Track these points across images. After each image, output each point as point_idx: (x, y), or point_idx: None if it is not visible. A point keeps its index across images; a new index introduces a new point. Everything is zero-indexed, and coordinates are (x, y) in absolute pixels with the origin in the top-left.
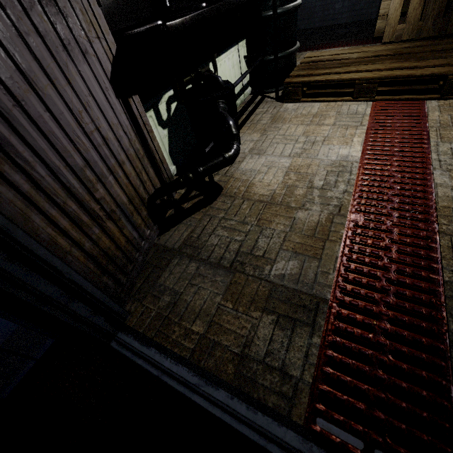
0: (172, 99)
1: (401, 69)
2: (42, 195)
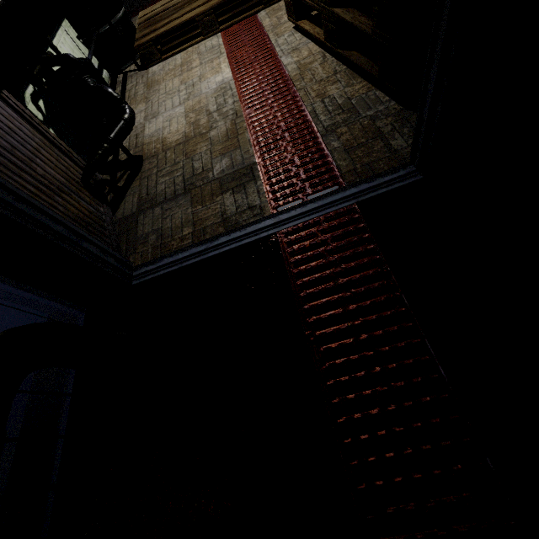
0: (35, 97)
1: None
2: (1, 165)
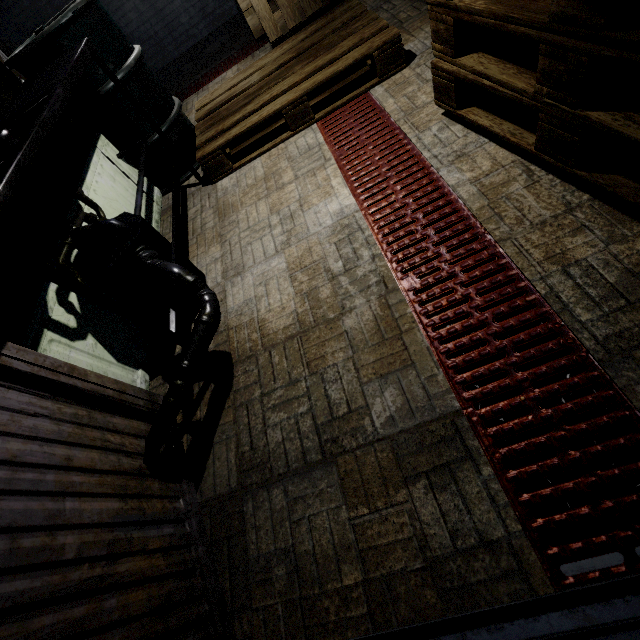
0: (63, 291)
1: (319, 69)
2: None
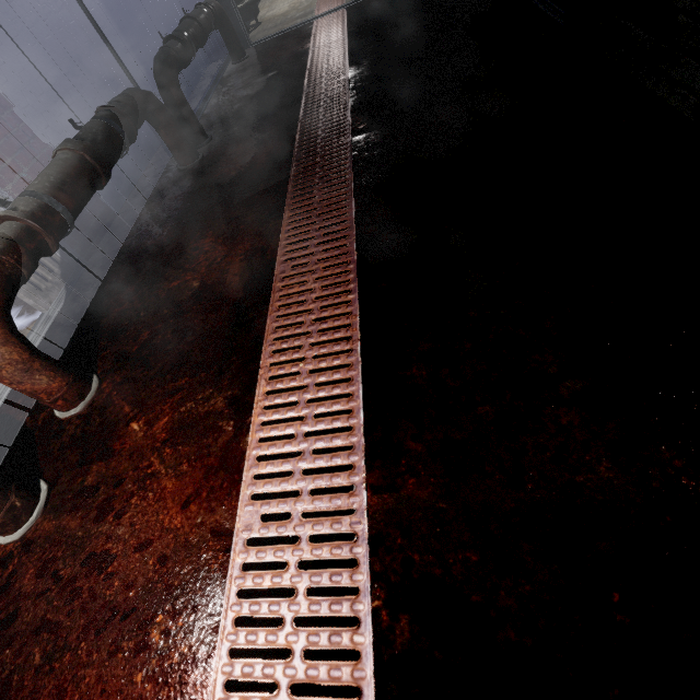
0: None
1: None
2: None
